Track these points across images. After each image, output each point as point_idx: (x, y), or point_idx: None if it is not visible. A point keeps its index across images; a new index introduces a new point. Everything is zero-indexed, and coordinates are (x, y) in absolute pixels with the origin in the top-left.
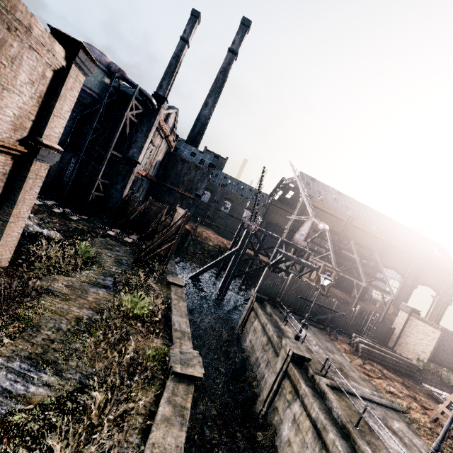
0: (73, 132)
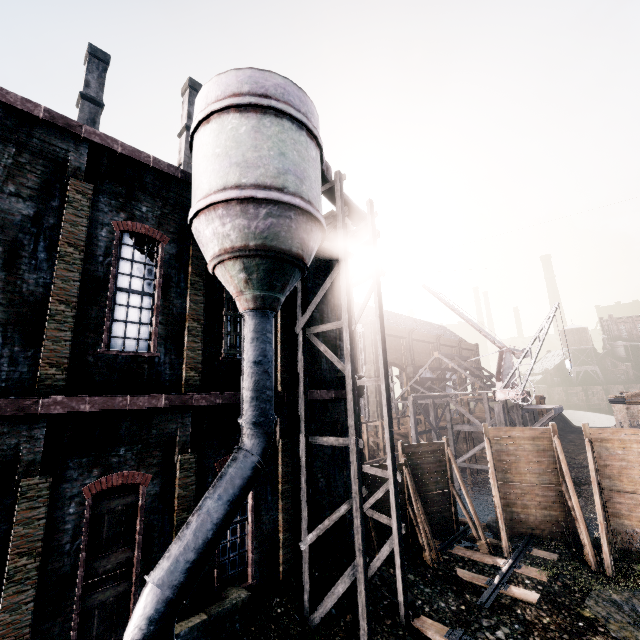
0: (197, 376)
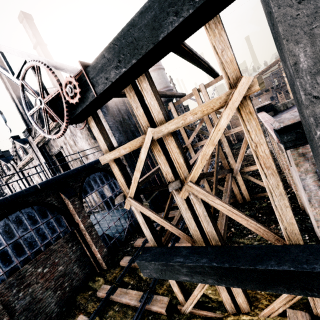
0: None
